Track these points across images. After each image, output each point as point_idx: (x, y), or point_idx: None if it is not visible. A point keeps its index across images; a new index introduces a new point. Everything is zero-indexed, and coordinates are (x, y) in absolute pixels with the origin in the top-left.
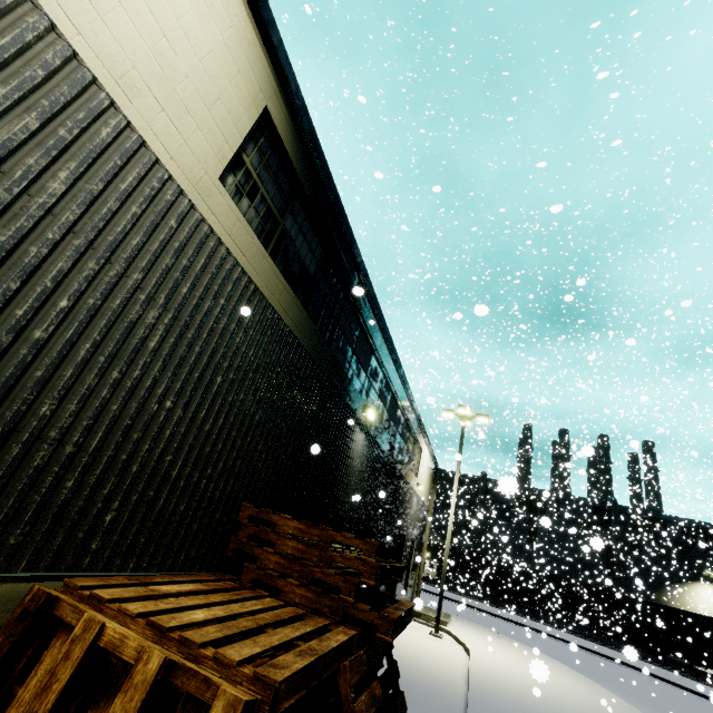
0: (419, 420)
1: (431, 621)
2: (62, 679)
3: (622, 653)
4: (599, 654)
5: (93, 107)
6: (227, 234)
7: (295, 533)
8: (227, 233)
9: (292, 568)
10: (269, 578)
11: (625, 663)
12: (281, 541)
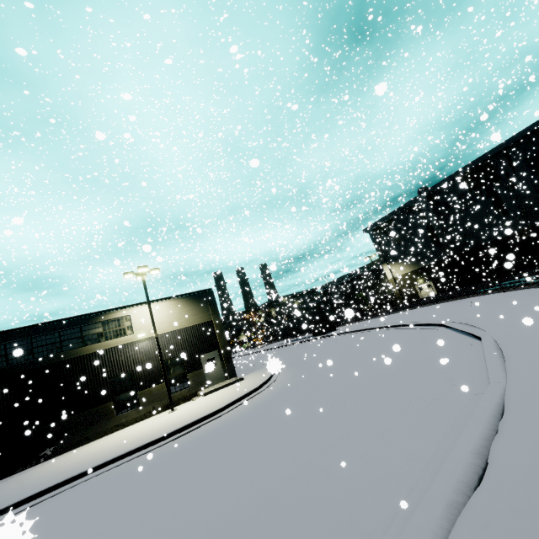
0: (85, 316)
1: (201, 396)
2: None
3: (533, 288)
4: (429, 325)
5: None
6: None
7: None
8: None
9: None
10: None
11: (440, 324)
12: None
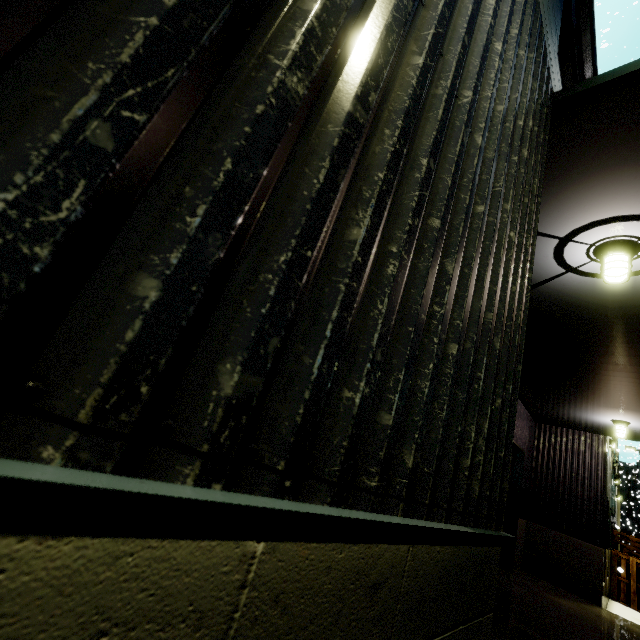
0: (617, 461)
1: None
2: (634, 566)
3: None
4: None
5: (610, 467)
6: (611, 465)
7: (637, 541)
8: (611, 465)
9: (639, 551)
10: (633, 552)
11: None
12: (632, 543)
